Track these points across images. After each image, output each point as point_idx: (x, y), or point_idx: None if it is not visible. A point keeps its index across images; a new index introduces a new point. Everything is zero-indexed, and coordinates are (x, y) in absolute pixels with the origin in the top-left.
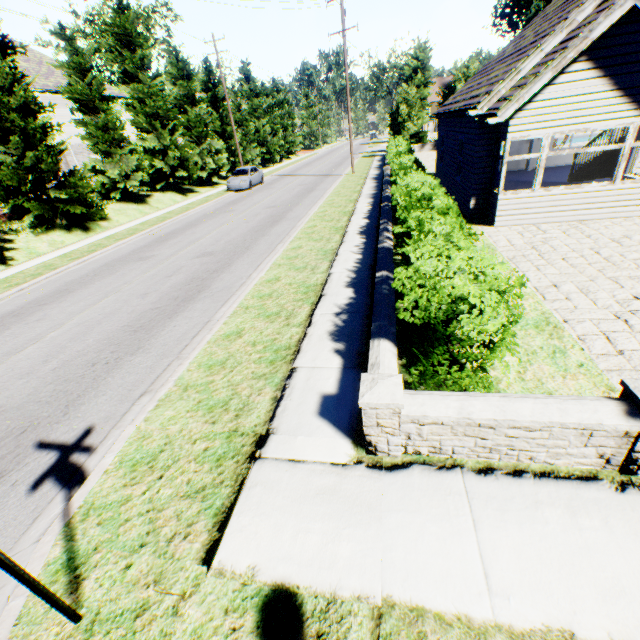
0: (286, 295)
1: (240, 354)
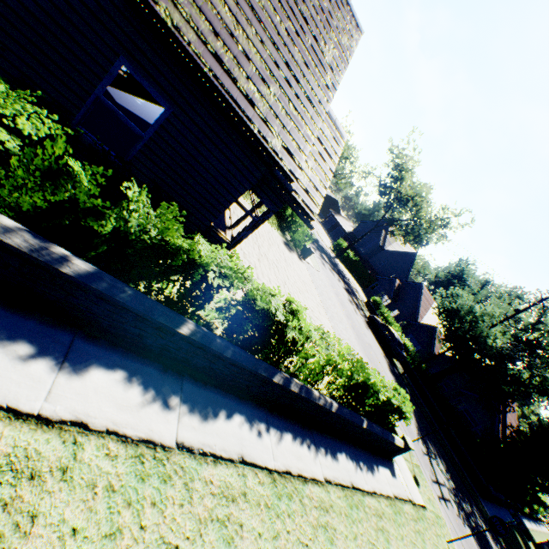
0: (368, 533)
1: (410, 546)
